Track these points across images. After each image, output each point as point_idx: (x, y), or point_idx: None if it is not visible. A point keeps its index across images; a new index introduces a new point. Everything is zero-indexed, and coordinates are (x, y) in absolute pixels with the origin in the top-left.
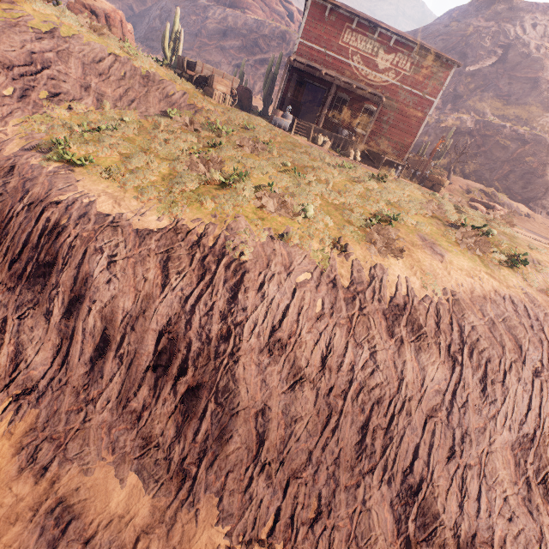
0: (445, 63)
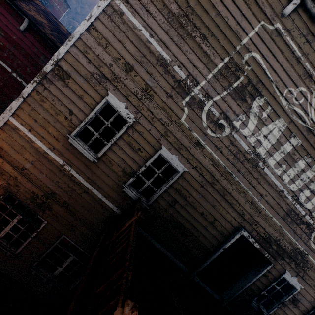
0: (67, 5)
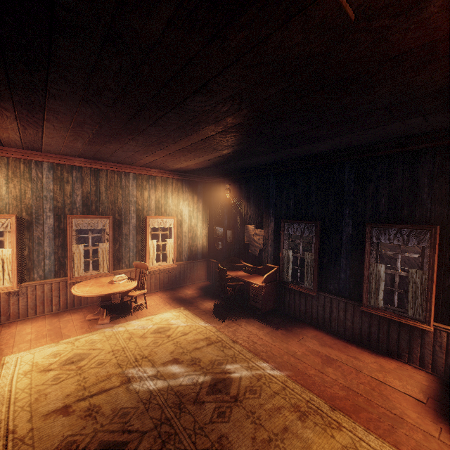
0: None
